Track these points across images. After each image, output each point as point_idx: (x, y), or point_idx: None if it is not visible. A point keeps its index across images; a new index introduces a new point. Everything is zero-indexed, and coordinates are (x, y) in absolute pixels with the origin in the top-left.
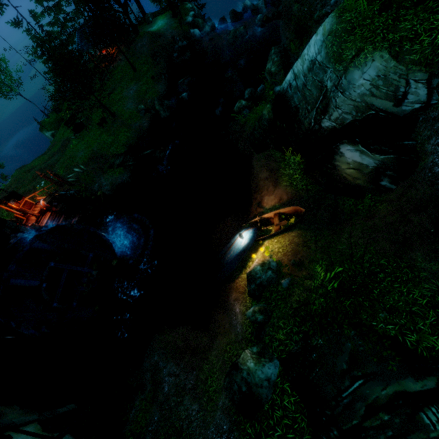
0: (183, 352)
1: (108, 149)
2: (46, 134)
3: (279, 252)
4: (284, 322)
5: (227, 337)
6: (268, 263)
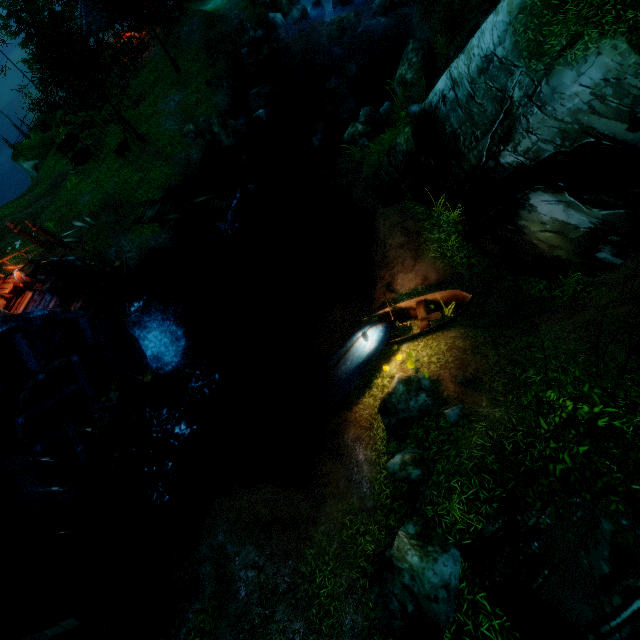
0: (268, 528)
1: (133, 192)
2: (24, 166)
3: (432, 363)
4: (461, 482)
5: (344, 502)
6: (417, 380)
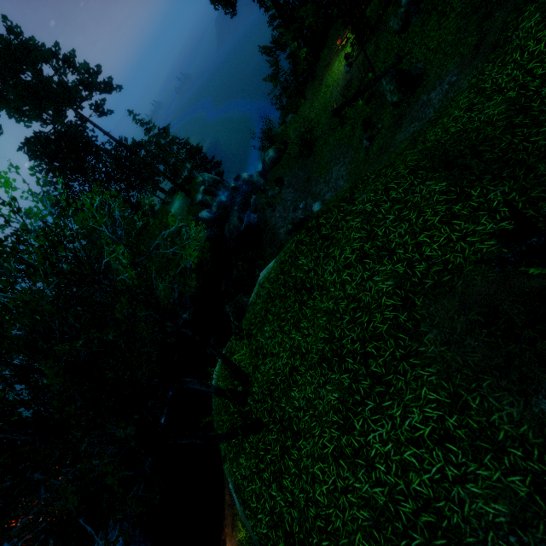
0: None
1: None
2: None
3: None
4: None
5: None
6: None
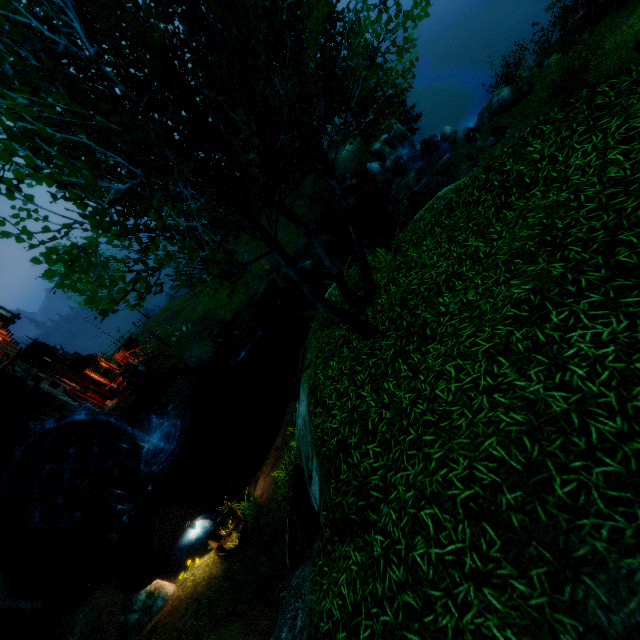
0: (94, 632)
1: (219, 311)
2: None
3: (183, 588)
4: None
5: None
6: (156, 596)
